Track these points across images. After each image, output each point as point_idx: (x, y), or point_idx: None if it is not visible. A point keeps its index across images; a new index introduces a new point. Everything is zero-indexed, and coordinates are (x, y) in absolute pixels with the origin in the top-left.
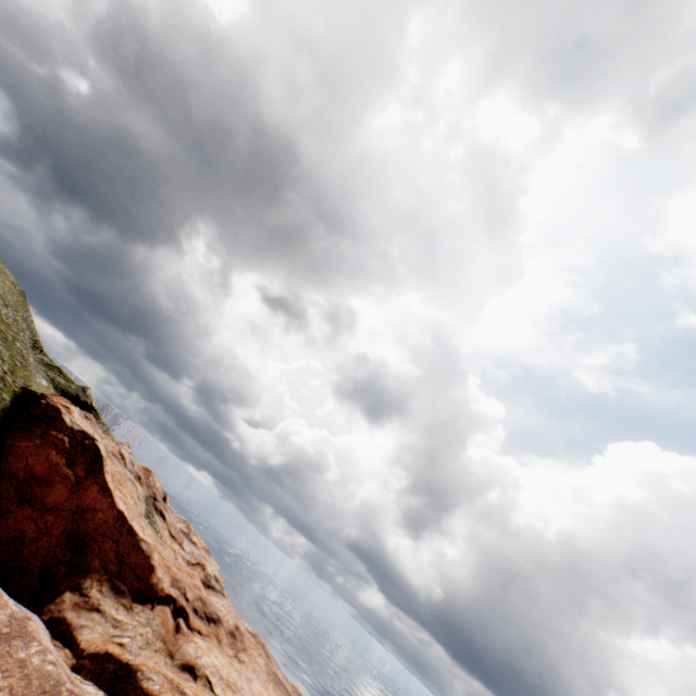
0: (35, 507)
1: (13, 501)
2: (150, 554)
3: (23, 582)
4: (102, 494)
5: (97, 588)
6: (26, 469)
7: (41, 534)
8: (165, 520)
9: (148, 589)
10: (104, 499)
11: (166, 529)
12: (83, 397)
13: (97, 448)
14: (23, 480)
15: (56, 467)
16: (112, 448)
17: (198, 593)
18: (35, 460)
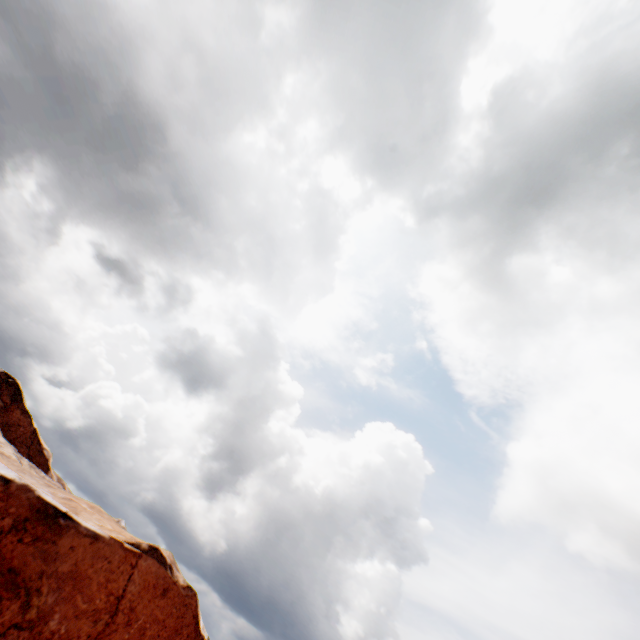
0: None
1: None
2: (49, 458)
3: None
4: (25, 415)
5: None
6: None
7: None
8: None
9: None
10: (26, 419)
11: None
12: None
13: (19, 385)
14: None
15: None
16: None
17: (70, 491)
18: None
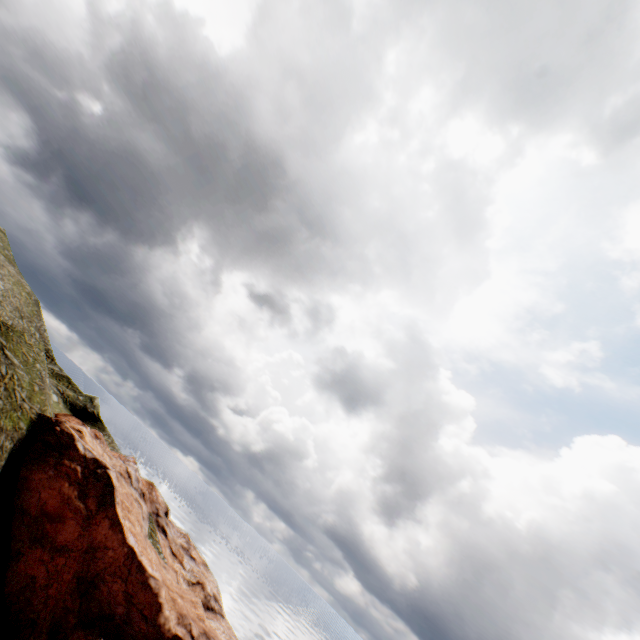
0: (46, 547)
1: (24, 541)
2: (158, 591)
3: (31, 639)
4: (113, 529)
5: (105, 638)
6: (38, 504)
7: (51, 580)
8: (167, 536)
9: (155, 631)
10: (115, 535)
11: (168, 546)
12: (90, 408)
13: (109, 478)
14: (35, 516)
15: (67, 500)
16: (120, 467)
17: (202, 626)
18: (47, 494)
